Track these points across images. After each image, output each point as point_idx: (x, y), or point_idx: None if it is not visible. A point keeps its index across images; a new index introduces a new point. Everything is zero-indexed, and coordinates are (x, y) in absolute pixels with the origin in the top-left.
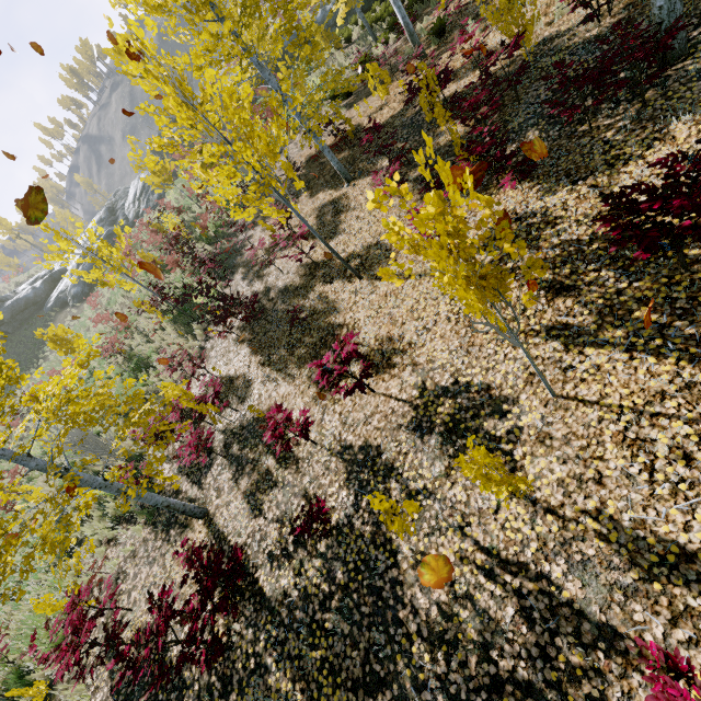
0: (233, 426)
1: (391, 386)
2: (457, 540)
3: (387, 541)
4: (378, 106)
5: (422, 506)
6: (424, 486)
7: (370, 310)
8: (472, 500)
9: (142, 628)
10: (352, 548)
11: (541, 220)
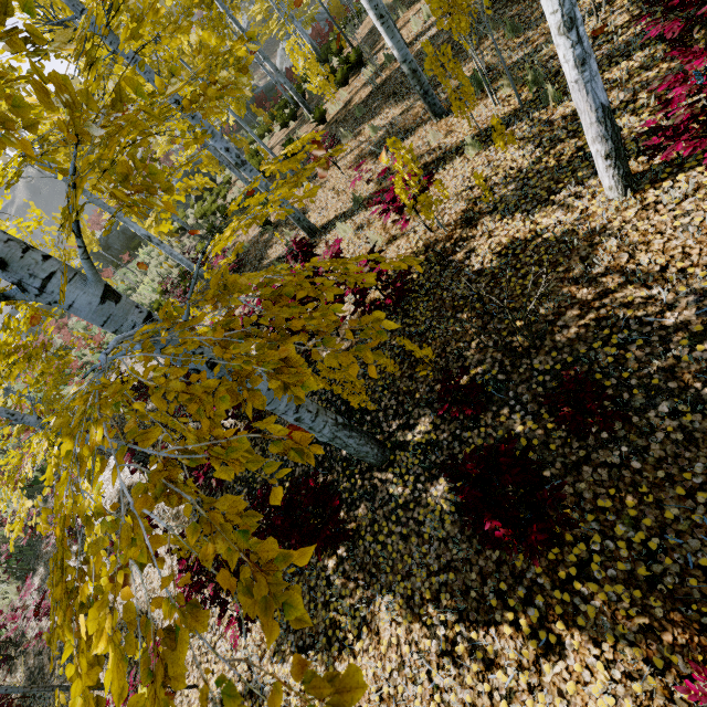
0: None
1: None
2: None
3: None
4: None
5: None
6: None
7: None
8: None
9: None
10: None
11: None
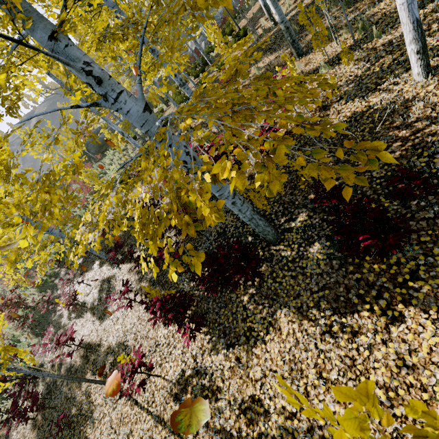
0: None
1: None
2: None
3: None
4: (140, 197)
5: None
6: None
7: (109, 436)
8: None
9: None
10: None
11: (209, 385)
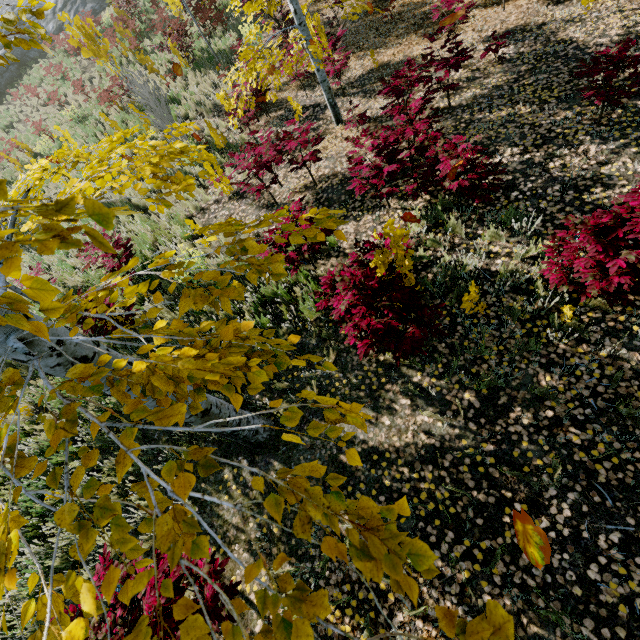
0: (338, 87)
1: (518, 3)
2: (618, 15)
3: (559, 41)
4: None
5: (581, 20)
6: (578, 14)
7: None
8: (621, 1)
9: (307, 184)
10: (527, 58)
11: None
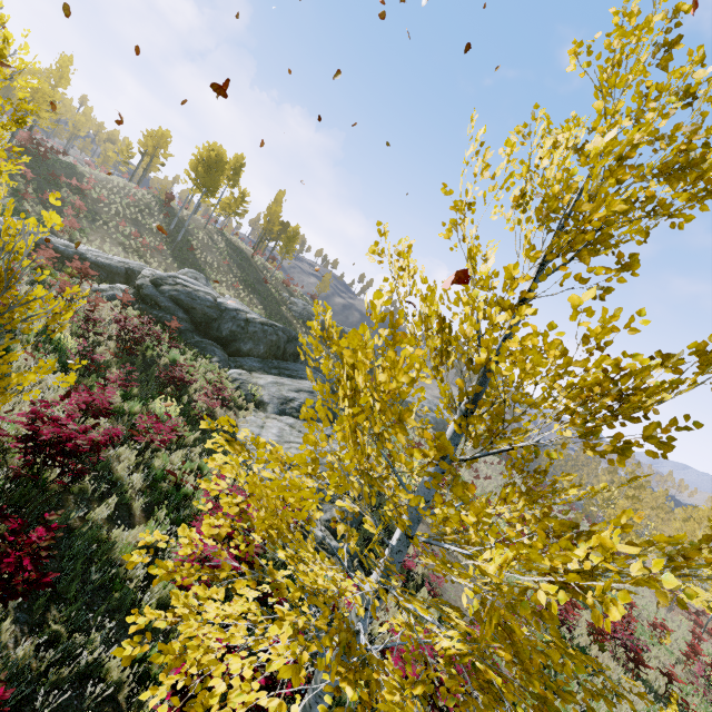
0: None
1: None
2: None
3: None
4: None
5: None
6: None
7: None
8: None
9: None
10: None
11: None
